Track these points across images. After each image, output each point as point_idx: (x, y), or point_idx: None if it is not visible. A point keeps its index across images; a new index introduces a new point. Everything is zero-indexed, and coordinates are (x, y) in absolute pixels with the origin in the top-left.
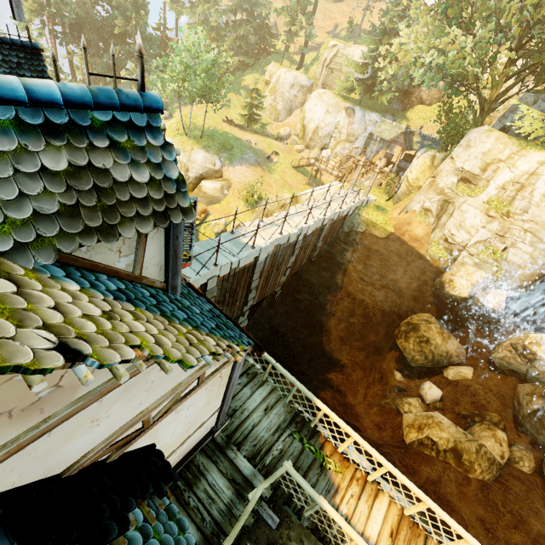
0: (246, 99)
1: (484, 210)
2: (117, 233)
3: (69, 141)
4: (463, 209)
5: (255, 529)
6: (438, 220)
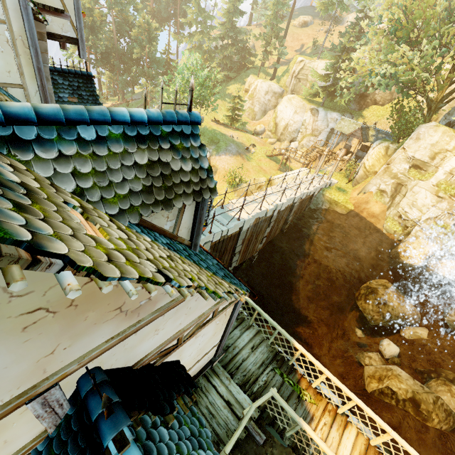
0: (230, 103)
1: (433, 192)
2: (172, 204)
3: (149, 145)
4: (415, 190)
5: (245, 444)
6: (392, 199)
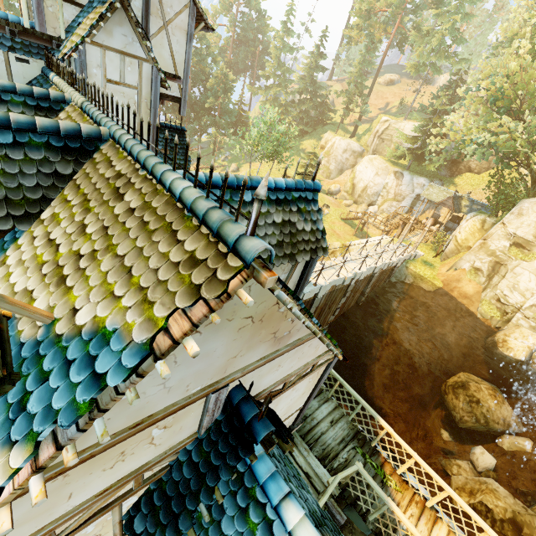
0: (303, 159)
1: None
2: (295, 259)
3: (283, 208)
4: (516, 271)
5: None
6: (489, 280)
